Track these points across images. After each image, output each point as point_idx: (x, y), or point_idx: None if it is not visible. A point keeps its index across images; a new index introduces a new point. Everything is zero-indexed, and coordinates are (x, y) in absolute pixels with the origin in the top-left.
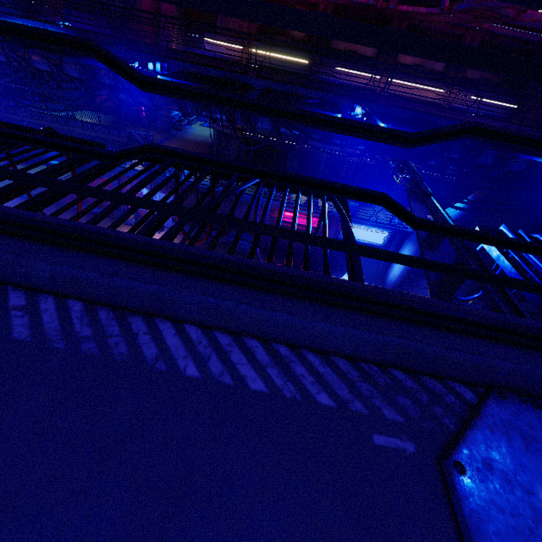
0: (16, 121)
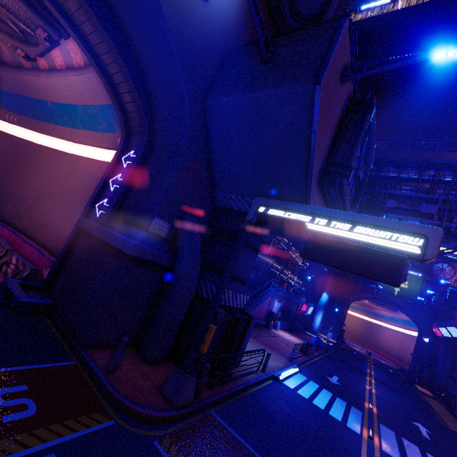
0: None
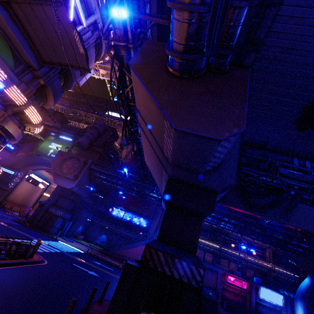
0: (97, 223)
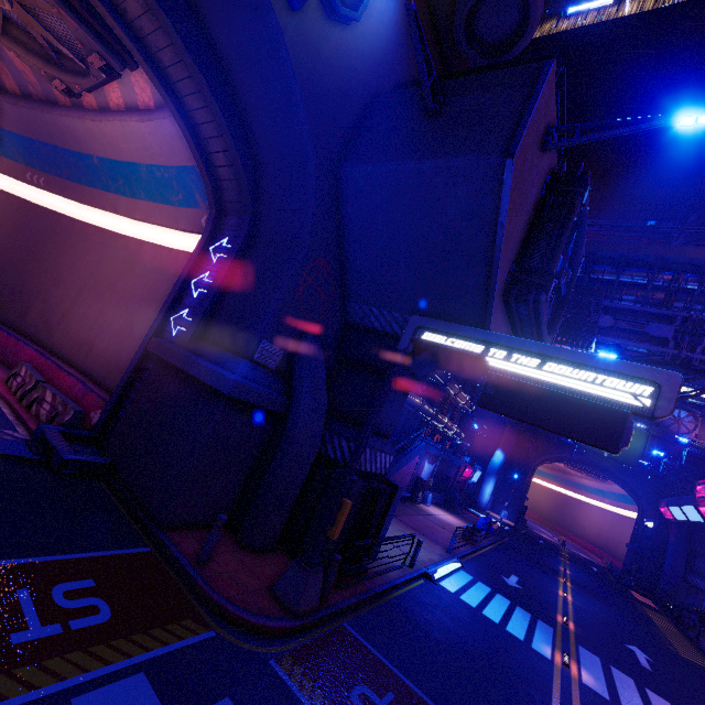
0: None
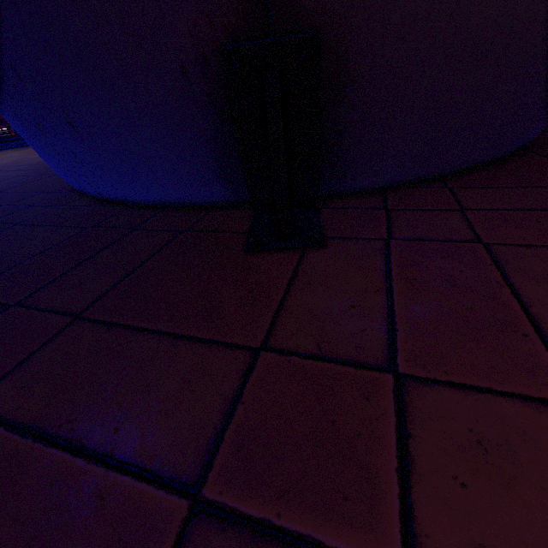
0: None
